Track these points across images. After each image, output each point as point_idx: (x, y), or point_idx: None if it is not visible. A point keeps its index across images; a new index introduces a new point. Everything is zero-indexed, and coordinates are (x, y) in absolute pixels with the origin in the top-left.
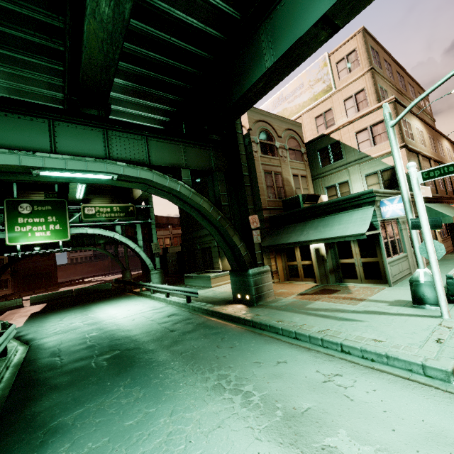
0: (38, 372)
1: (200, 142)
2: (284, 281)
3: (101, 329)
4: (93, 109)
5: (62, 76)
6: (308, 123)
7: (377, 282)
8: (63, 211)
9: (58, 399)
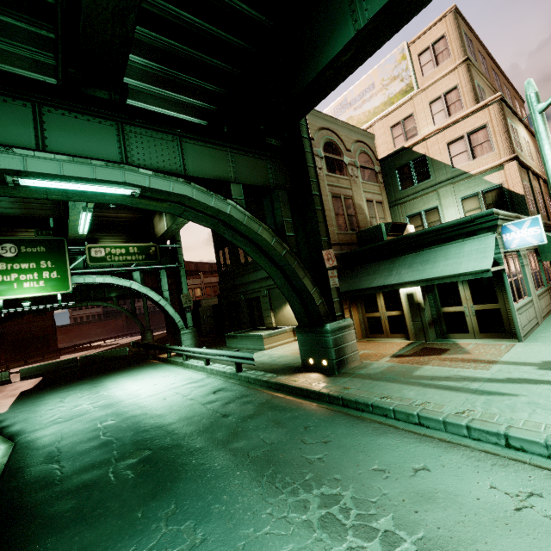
0: (25, 491)
1: (253, 149)
2: (362, 338)
3: (119, 414)
4: (101, 90)
5: (54, 50)
6: (381, 134)
7: (498, 337)
8: (61, 254)
9: (55, 550)
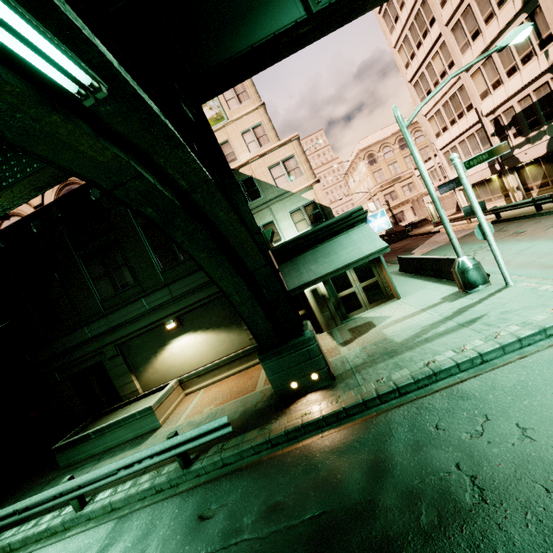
0: None
1: None
2: None
3: None
4: None
5: None
6: None
7: (382, 302)
8: None
9: None
